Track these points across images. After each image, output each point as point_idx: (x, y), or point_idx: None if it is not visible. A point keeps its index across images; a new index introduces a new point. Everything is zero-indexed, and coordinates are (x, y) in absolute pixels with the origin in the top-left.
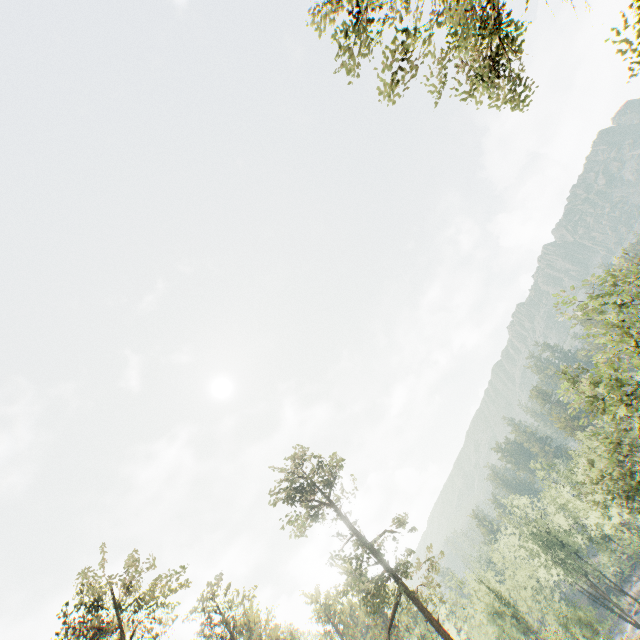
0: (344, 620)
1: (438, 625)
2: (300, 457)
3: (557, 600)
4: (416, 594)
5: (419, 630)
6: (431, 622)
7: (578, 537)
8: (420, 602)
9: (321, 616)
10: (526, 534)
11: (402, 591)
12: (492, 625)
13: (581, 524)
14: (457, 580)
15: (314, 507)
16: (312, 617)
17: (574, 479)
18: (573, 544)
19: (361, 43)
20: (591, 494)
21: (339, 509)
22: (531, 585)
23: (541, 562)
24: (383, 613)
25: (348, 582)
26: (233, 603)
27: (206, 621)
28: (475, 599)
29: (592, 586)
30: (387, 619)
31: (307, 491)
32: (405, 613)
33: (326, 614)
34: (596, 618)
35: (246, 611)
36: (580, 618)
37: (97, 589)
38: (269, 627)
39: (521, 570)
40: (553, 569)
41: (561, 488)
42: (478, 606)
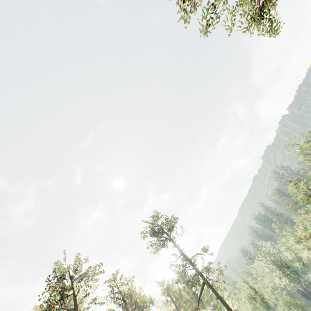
0: (176, 296)
1: (223, 300)
2: (156, 216)
3: (284, 294)
4: (212, 285)
5: (213, 302)
6: (219, 298)
7: (296, 263)
8: (214, 289)
9: (165, 293)
10: (269, 260)
11: (205, 282)
12: (250, 303)
13: (298, 257)
14: (232, 280)
15: (162, 240)
16: (160, 293)
17: (295, 234)
18: (294, 267)
19: (191, 9)
20: (304, 242)
21: (174, 242)
22: (271, 285)
23: (276, 275)
24: (195, 294)
25: (178, 276)
26: (123, 283)
27: (111, 290)
28: (241, 290)
29: (303, 288)
30: (197, 297)
31: (159, 232)
32: (206, 293)
33: (167, 292)
34: (305, 304)
35: (129, 288)
36: (296, 303)
37: (63, 271)
38: (140, 296)
39: (266, 278)
40: (283, 278)
41: (288, 238)
42: (243, 294)
